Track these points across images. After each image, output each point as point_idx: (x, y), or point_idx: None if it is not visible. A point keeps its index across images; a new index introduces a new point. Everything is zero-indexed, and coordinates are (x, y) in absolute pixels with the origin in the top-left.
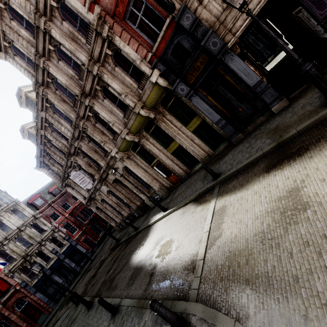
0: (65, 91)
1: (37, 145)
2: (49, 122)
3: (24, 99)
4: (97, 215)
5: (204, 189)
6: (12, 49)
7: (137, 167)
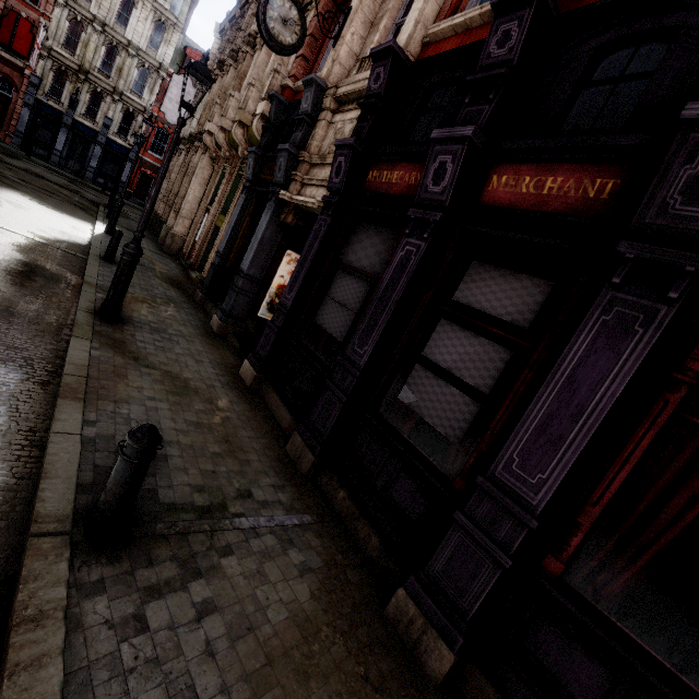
0: None
1: (239, 2)
2: None
3: None
4: None
5: (93, 248)
6: None
7: (200, 182)
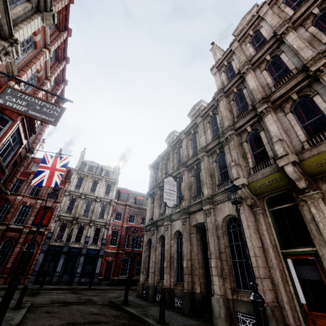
0: (239, 104)
1: (169, 146)
2: (196, 130)
3: (196, 110)
4: (139, 254)
5: None
6: (226, 68)
7: (253, 230)
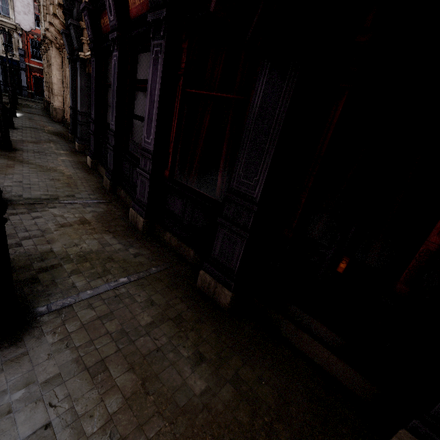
0: None
1: None
2: None
3: None
4: None
5: None
6: None
7: (57, 68)
